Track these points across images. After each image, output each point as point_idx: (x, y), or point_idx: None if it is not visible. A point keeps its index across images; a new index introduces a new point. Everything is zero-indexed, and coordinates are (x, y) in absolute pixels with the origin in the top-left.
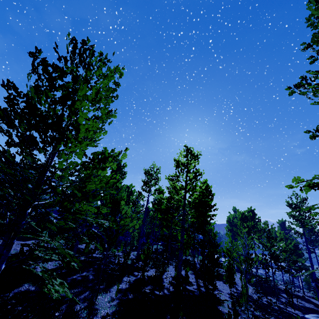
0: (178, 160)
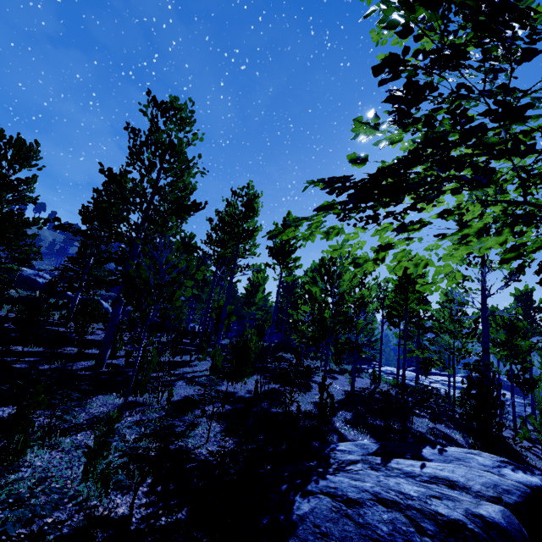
0: (127, 125)
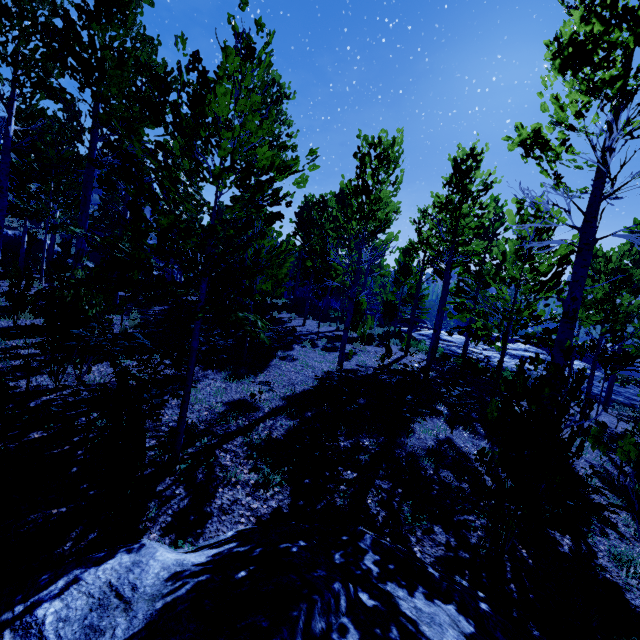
0: None
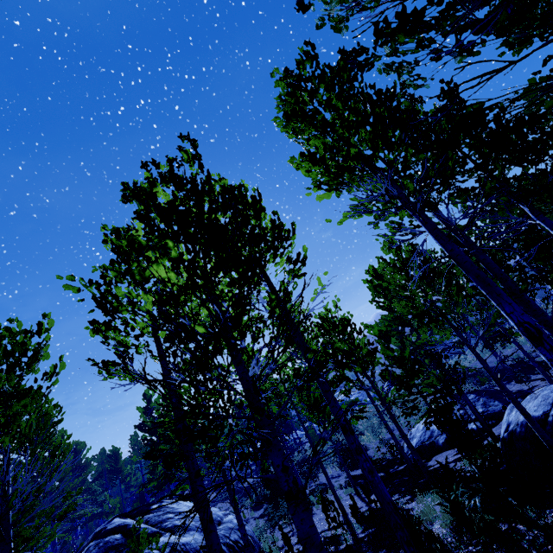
0: None
